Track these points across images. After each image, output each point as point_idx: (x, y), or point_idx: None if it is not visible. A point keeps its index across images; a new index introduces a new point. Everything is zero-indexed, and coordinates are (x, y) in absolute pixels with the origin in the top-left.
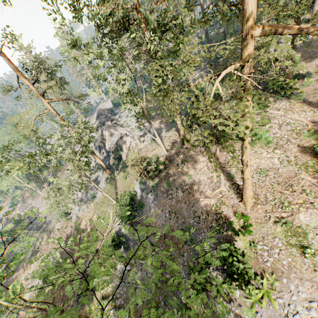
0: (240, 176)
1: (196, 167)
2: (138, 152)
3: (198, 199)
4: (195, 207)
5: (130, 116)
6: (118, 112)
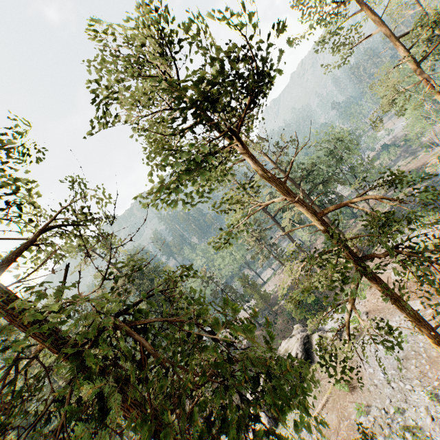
0: None
1: None
2: None
3: None
4: None
5: None
6: None
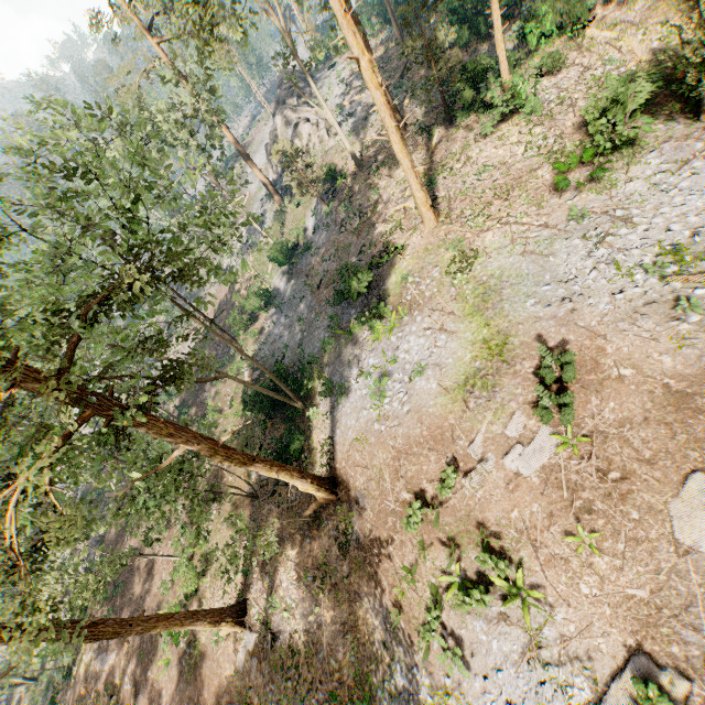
0: (449, 182)
1: (394, 174)
2: (322, 157)
3: (373, 226)
4: (366, 239)
5: (337, 82)
6: (320, 77)
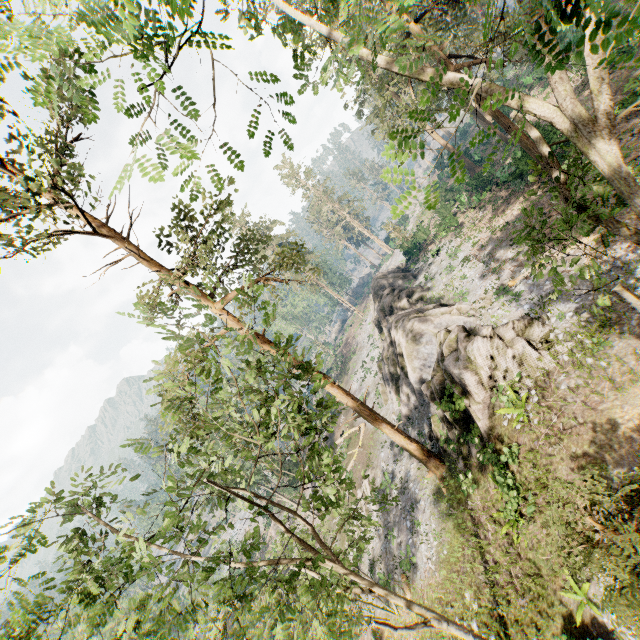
0: None
1: None
2: (540, 396)
3: None
4: None
5: (457, 264)
6: (420, 268)
